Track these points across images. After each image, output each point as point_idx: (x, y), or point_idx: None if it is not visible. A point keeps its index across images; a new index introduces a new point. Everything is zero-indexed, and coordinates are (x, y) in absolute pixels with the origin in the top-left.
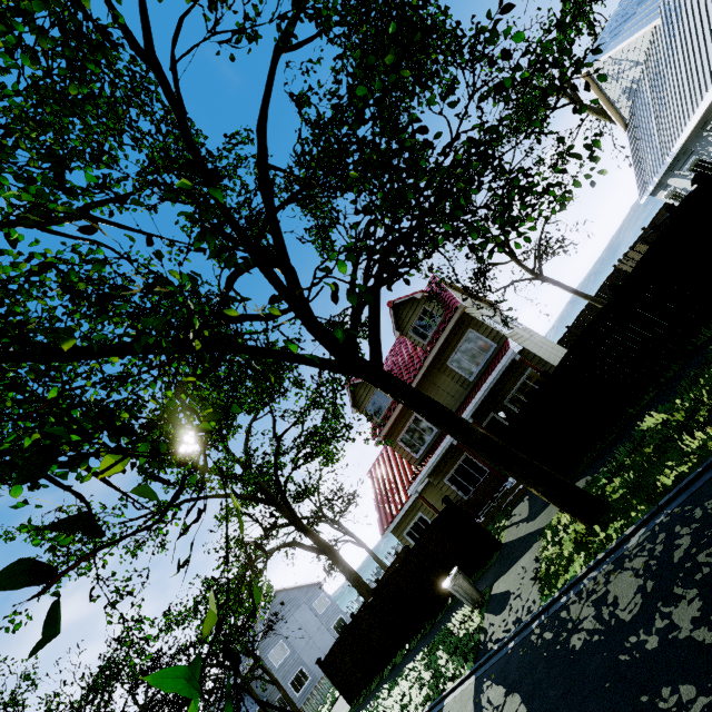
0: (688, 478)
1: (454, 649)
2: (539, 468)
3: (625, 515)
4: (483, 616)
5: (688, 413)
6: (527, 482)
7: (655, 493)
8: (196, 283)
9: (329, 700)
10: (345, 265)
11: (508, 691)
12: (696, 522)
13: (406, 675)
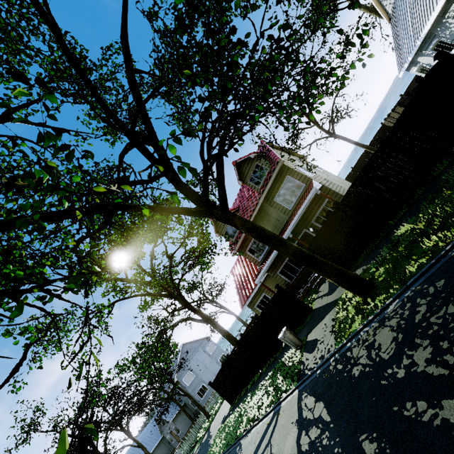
0: (425, 267)
1: (286, 374)
2: (332, 266)
3: (386, 291)
4: (302, 354)
5: (427, 223)
6: (325, 275)
7: (405, 277)
8: (52, 174)
9: (219, 401)
10: (174, 147)
11: (317, 400)
12: (430, 296)
13: (260, 388)
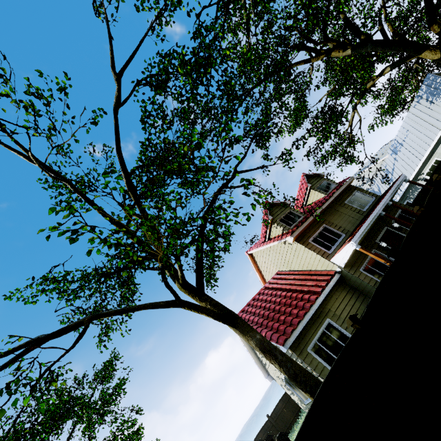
0: None
1: None
2: None
3: None
4: None
5: None
6: None
7: None
8: None
9: None
10: None
11: None
12: None
13: None
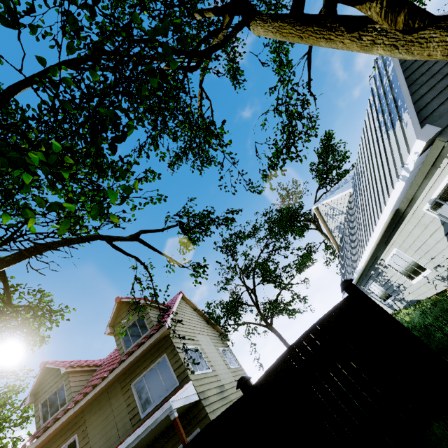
0: None
1: None
2: None
3: None
4: None
5: None
6: None
7: None
8: None
9: None
10: None
11: None
12: None
13: None
